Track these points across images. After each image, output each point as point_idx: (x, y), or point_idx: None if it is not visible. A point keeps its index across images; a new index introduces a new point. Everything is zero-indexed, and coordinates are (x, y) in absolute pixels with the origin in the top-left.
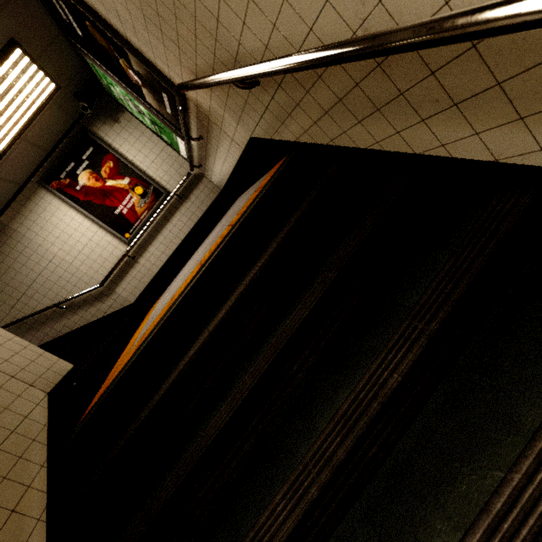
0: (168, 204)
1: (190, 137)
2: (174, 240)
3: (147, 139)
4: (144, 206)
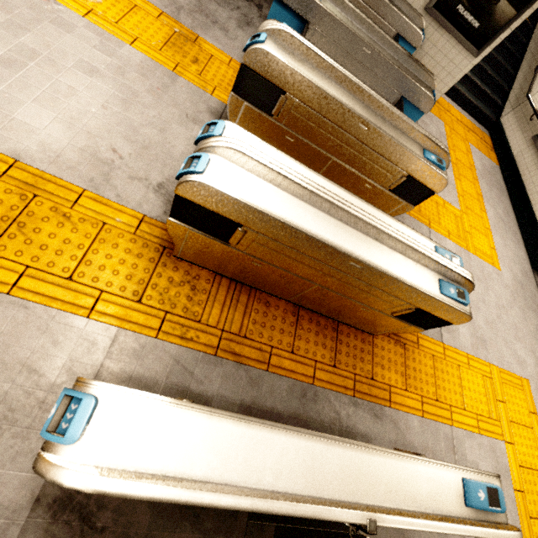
0: None
1: None
2: None
3: None
4: None
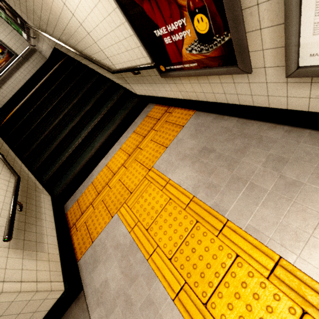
0: (17, 61)
1: (30, 36)
2: (22, 80)
3: (1, 23)
4: (3, 59)
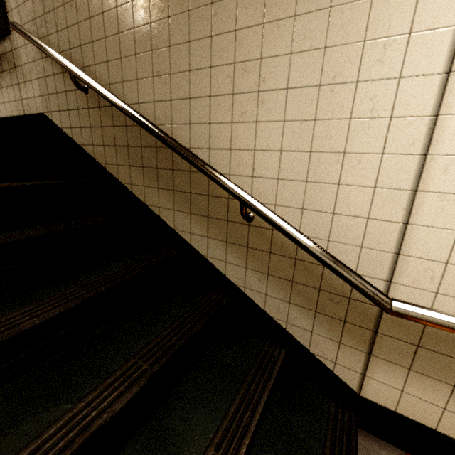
0: None
1: None
2: None
3: None
4: None
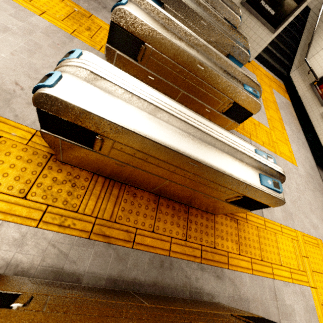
0: None
1: None
2: None
3: None
4: None
